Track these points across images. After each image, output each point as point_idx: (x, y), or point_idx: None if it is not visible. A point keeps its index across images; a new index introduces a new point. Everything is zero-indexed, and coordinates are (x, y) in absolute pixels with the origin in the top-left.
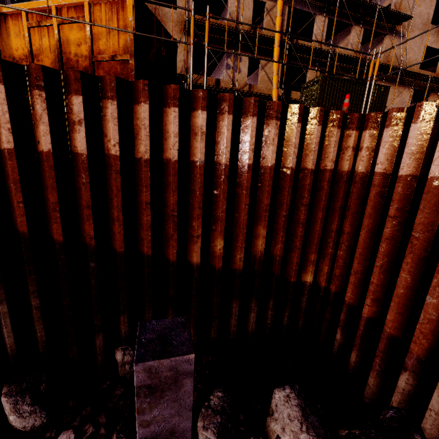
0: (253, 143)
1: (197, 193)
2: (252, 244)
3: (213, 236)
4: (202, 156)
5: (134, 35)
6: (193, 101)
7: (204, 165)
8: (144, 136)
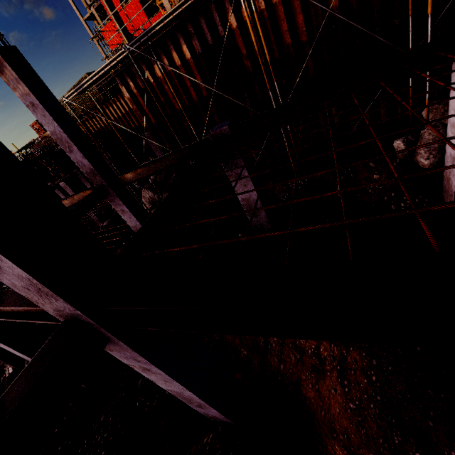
0: None
1: None
2: None
3: None
4: None
5: None
6: None
7: None
8: None
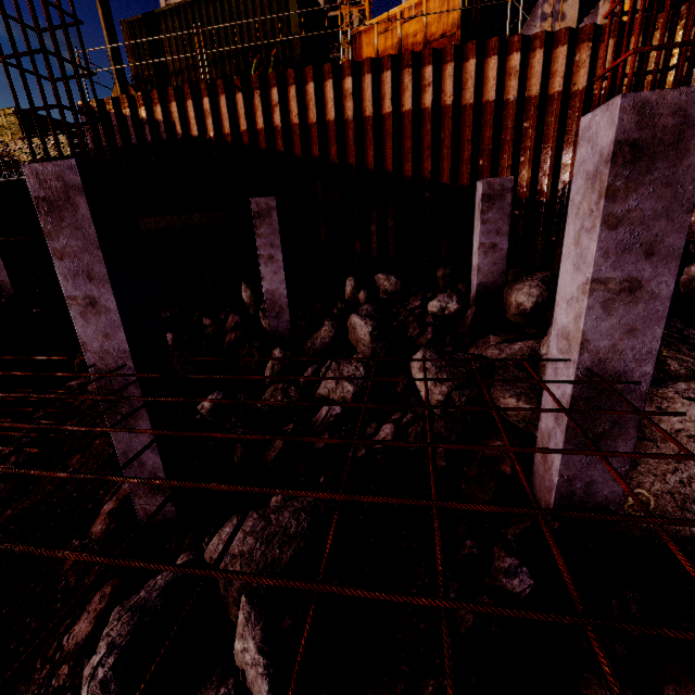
0: (563, 70)
1: (509, 127)
2: (560, 175)
3: (521, 168)
4: (514, 93)
5: (461, 11)
6: (509, 47)
7: (516, 101)
8: (470, 86)
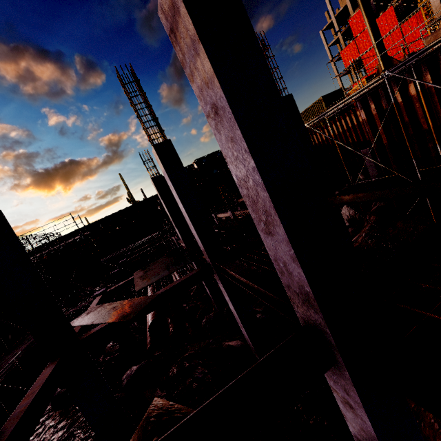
0: None
1: None
2: None
3: None
4: None
5: None
6: None
7: None
8: None
